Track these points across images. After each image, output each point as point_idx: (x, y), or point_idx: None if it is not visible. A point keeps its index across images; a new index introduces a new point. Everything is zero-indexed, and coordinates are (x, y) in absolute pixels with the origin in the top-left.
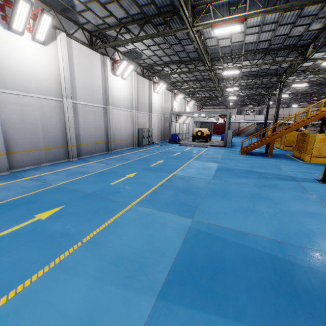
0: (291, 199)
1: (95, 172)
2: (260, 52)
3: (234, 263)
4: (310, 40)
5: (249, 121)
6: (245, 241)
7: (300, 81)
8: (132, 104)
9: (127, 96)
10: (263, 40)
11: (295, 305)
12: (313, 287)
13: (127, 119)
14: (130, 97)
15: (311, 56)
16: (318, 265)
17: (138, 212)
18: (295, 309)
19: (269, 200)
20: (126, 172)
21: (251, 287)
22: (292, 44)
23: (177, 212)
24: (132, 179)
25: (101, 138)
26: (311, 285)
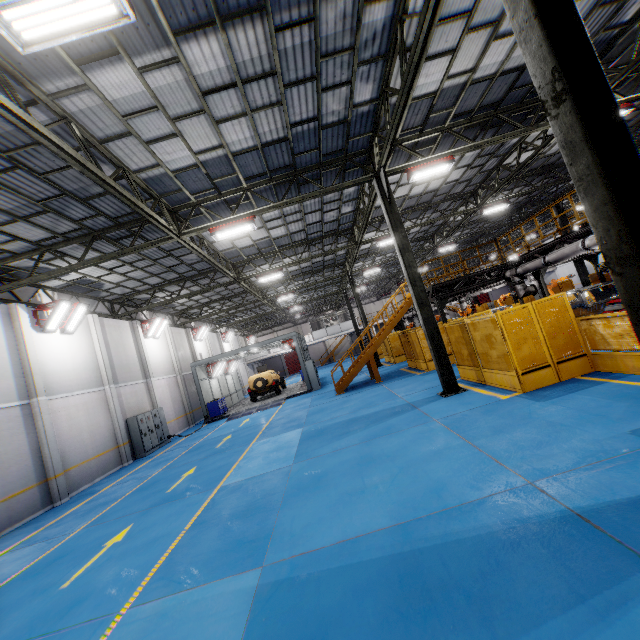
0: (412, 442)
1: (11, 578)
2: (299, 244)
3: (340, 609)
4: (351, 223)
5: (336, 335)
6: (355, 555)
7: (370, 266)
8: (99, 376)
9: (84, 362)
10: (296, 231)
11: (431, 623)
12: (451, 573)
13: (92, 411)
14: (92, 363)
15: (364, 238)
16: (453, 532)
17: (139, 621)
18: (433, 629)
19: (383, 459)
20: (104, 537)
21: (370, 637)
22: (334, 229)
23: (230, 569)
24: (121, 545)
25: (24, 480)
26: (448, 572)
